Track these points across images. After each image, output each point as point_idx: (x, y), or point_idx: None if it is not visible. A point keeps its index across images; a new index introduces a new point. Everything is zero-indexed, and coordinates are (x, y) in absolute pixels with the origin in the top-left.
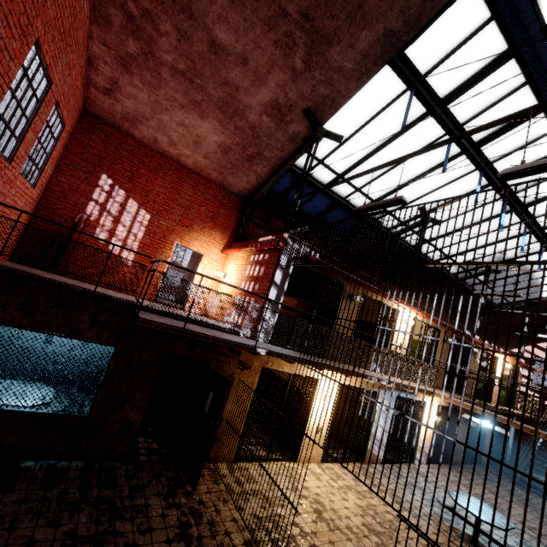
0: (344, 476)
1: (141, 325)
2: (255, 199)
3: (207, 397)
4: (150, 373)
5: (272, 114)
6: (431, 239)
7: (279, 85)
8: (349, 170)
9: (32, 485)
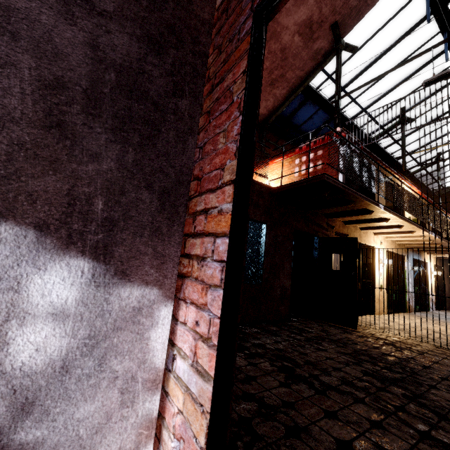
0: (411, 318)
1: (326, 180)
2: (270, 122)
3: (332, 259)
4: (288, 246)
5: (303, 33)
6: (398, 139)
7: (316, 1)
8: (351, 82)
9: (264, 335)
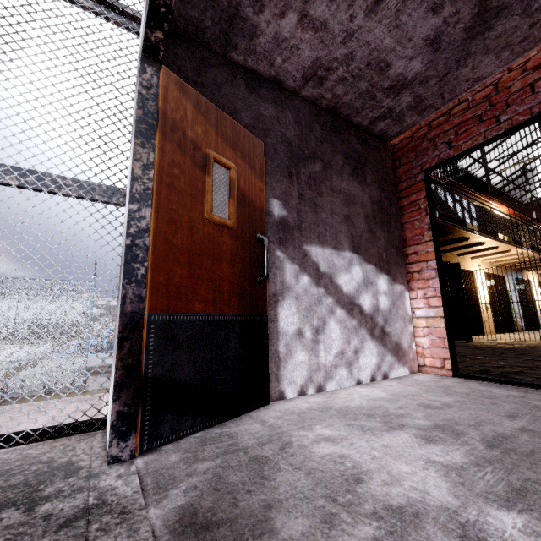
0: (521, 334)
1: None
2: None
3: None
4: None
5: None
6: (479, 158)
7: None
8: None
9: None
